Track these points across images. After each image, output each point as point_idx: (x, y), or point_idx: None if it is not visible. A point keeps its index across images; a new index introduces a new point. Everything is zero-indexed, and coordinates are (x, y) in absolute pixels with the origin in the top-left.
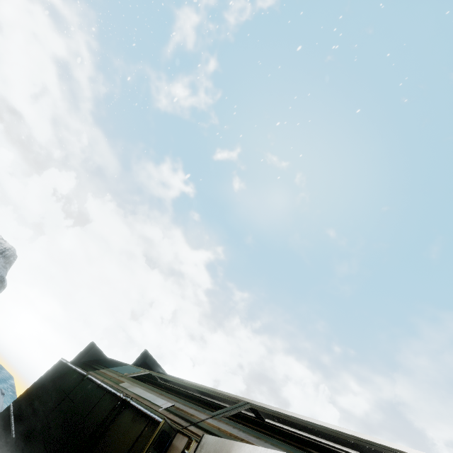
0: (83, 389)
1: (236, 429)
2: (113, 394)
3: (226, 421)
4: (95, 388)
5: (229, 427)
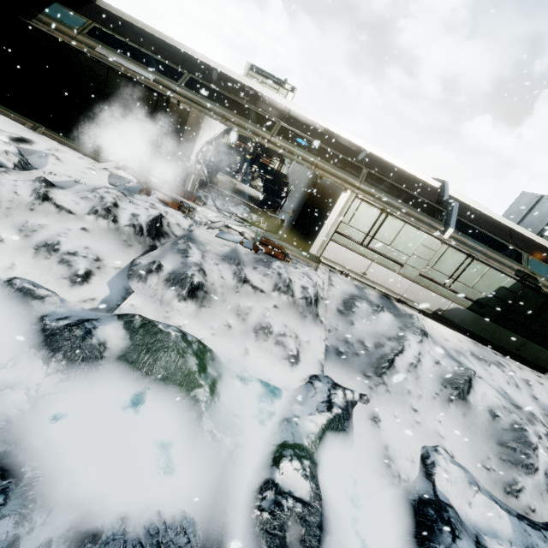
0: (77, 58)
1: (192, 94)
2: (118, 72)
3: (186, 89)
4: (93, 62)
5: (189, 93)
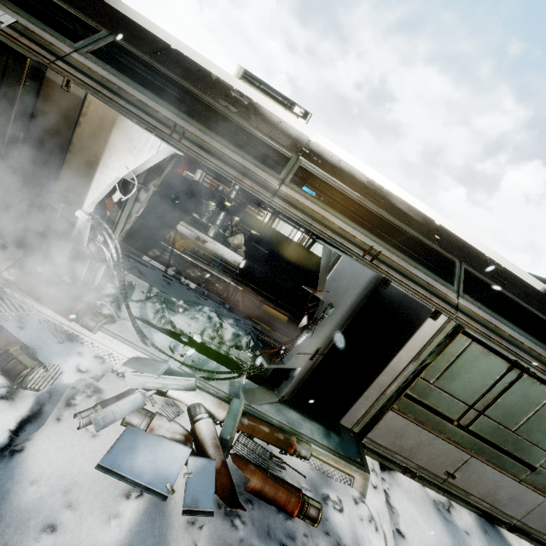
0: None
1: (107, 72)
2: None
3: (94, 60)
4: None
5: (99, 69)
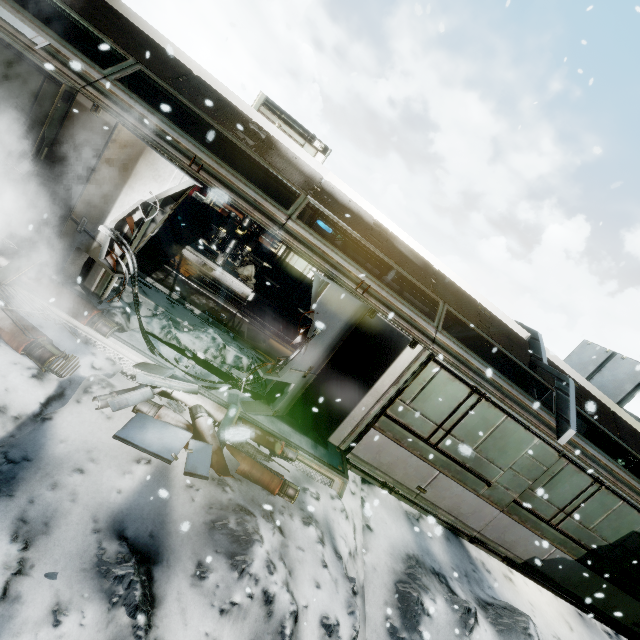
0: None
1: (133, 101)
2: None
3: (122, 88)
4: None
5: (126, 97)
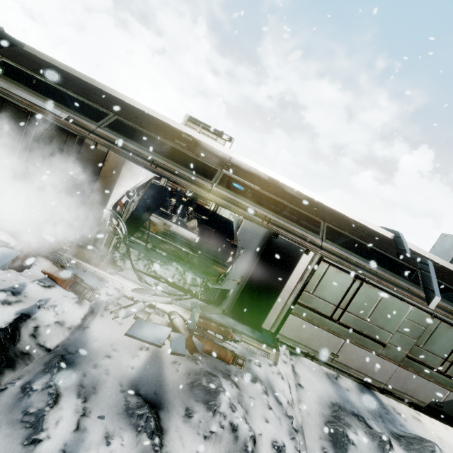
0: None
1: (115, 136)
2: (15, 106)
3: (108, 130)
4: None
5: (111, 135)
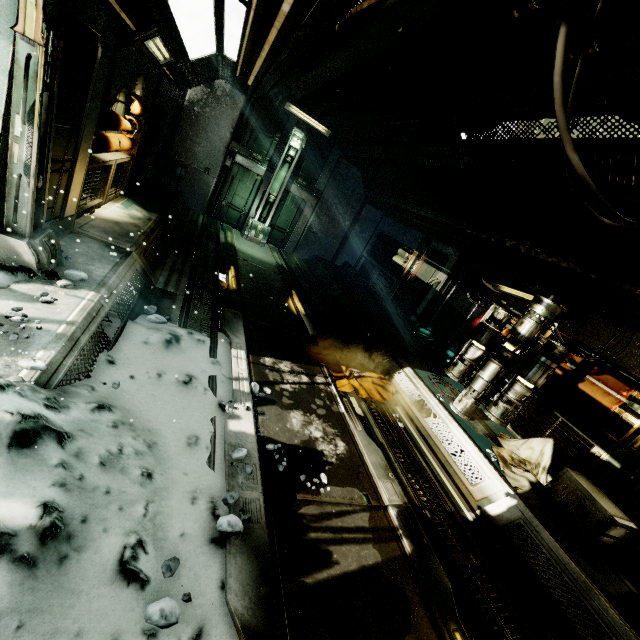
0: None
1: None
2: None
3: None
4: None
5: None
